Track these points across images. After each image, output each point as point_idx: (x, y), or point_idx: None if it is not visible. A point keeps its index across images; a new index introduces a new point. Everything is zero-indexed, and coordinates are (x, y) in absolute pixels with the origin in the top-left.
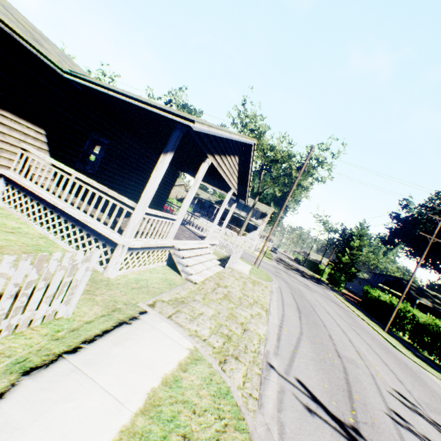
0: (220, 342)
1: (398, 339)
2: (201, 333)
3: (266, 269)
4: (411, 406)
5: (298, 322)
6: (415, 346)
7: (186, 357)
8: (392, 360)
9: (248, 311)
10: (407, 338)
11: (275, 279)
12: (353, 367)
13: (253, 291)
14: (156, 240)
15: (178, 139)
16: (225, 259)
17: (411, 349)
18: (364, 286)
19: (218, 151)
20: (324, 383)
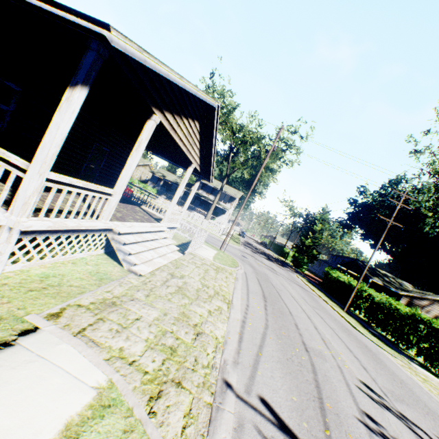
0: (158, 362)
1: (356, 318)
2: (129, 352)
3: (232, 254)
4: (379, 400)
5: (263, 312)
6: (370, 323)
7: (85, 408)
8: (354, 343)
9: (206, 307)
10: (363, 316)
11: (241, 264)
12: (321, 362)
13: (215, 279)
14: (80, 221)
15: (95, 66)
16: (188, 244)
17: (367, 327)
18: (325, 268)
19: (169, 108)
20: (293, 394)
